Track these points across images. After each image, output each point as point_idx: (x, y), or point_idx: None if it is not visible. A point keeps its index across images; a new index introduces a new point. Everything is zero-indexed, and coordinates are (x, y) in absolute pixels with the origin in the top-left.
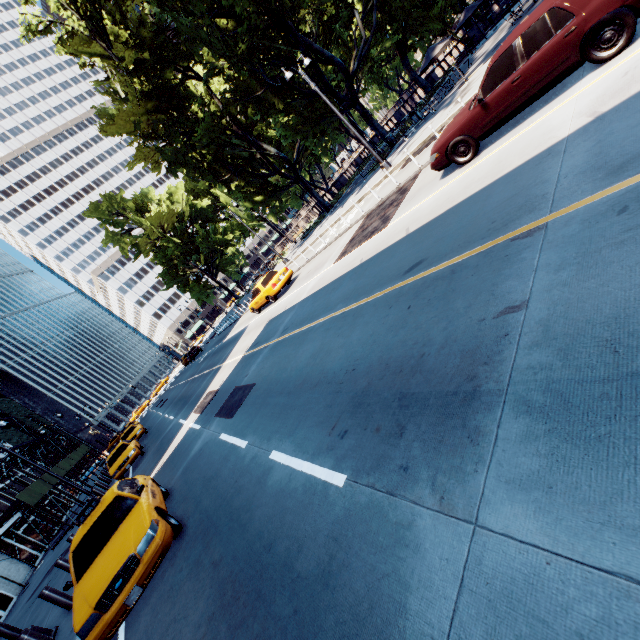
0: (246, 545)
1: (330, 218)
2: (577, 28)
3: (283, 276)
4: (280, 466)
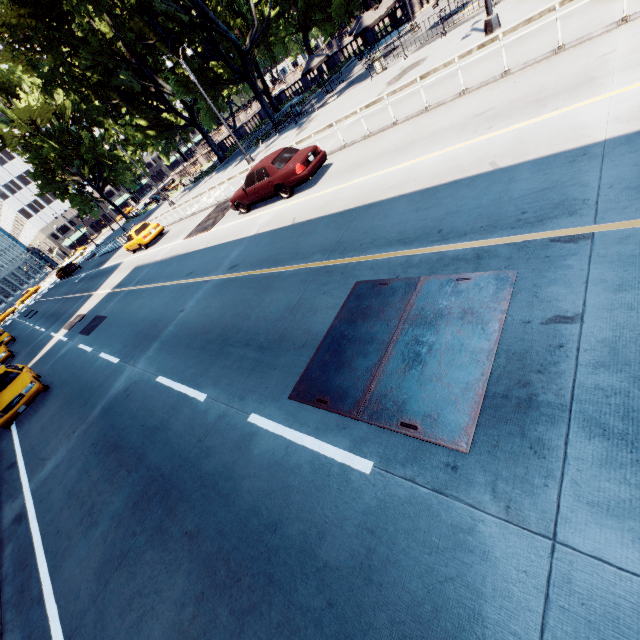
0: (80, 385)
1: (214, 178)
2: (272, 182)
3: (154, 230)
4: (102, 358)
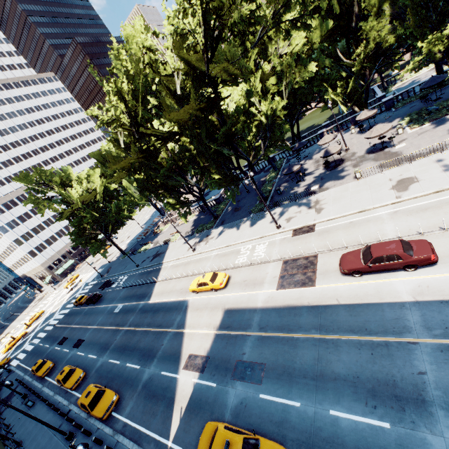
0: None
1: (229, 232)
2: (403, 263)
3: (225, 278)
4: (343, 418)
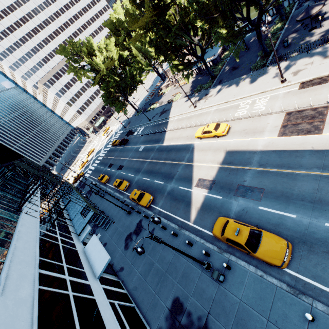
0: None
1: (228, 90)
2: None
3: (226, 128)
4: None
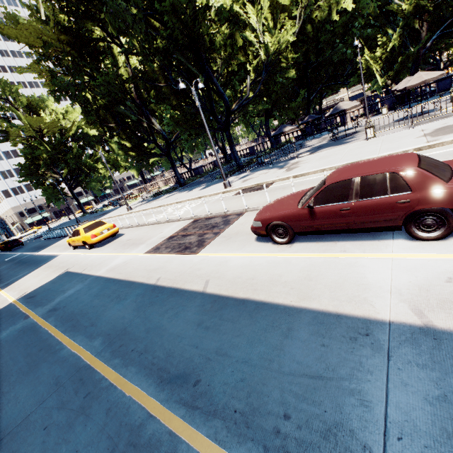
0: None
1: (177, 195)
2: (410, 202)
3: (107, 231)
4: None
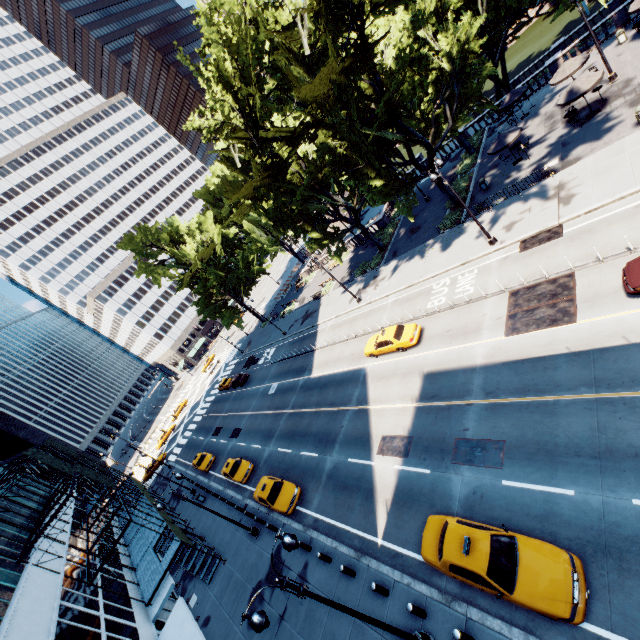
0: None
1: (409, 266)
2: None
3: (415, 331)
4: None
